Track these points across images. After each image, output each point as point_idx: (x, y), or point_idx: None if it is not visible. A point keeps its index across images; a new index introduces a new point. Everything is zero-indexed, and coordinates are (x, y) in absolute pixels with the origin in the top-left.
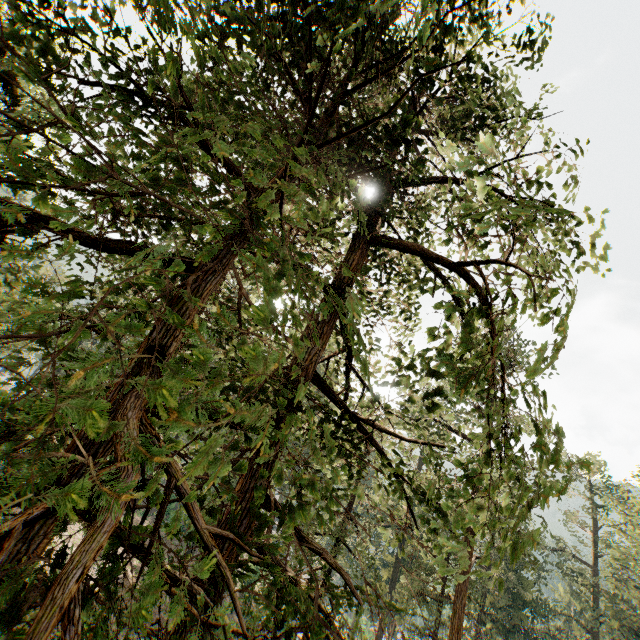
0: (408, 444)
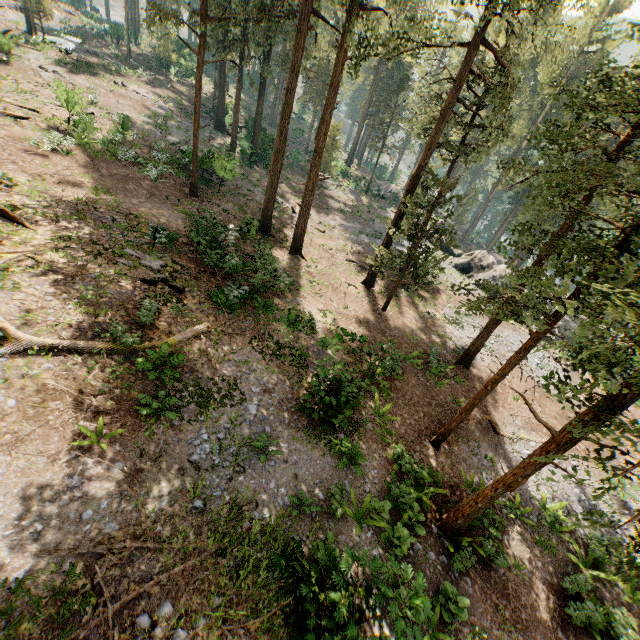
0: None
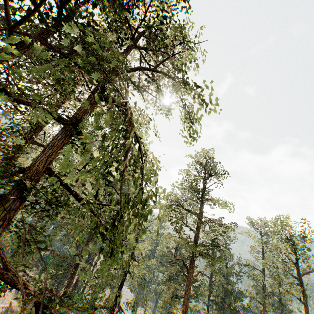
0: (94, 205)
